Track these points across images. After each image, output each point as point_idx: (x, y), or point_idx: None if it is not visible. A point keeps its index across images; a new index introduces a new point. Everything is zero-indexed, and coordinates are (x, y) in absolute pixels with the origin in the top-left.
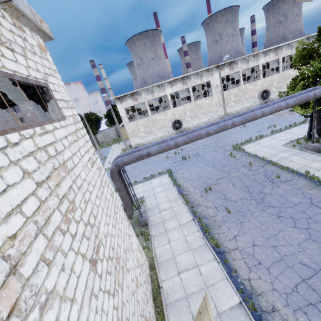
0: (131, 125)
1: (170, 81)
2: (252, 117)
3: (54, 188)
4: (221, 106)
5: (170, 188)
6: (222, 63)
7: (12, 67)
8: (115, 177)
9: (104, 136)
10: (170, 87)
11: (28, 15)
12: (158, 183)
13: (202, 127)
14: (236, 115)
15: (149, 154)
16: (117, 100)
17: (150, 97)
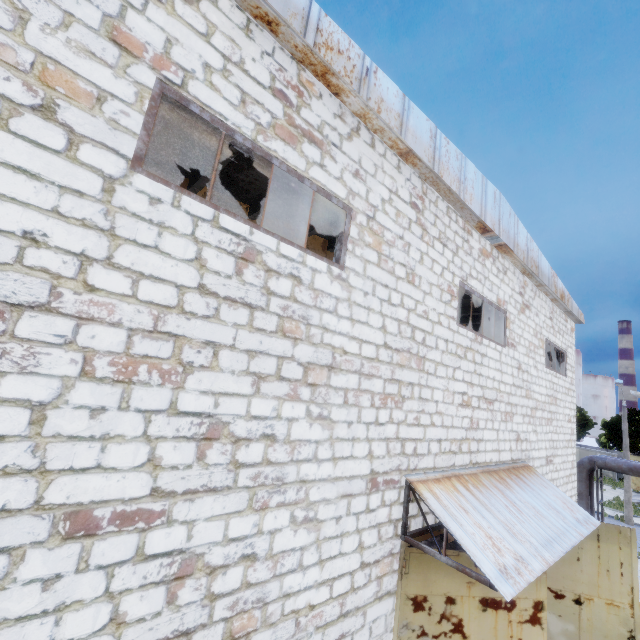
0: None
1: None
2: None
3: (549, 403)
4: None
5: None
6: None
7: (557, 342)
8: (580, 474)
9: (580, 457)
10: None
11: (575, 315)
12: None
13: None
14: None
15: None
16: None
17: None
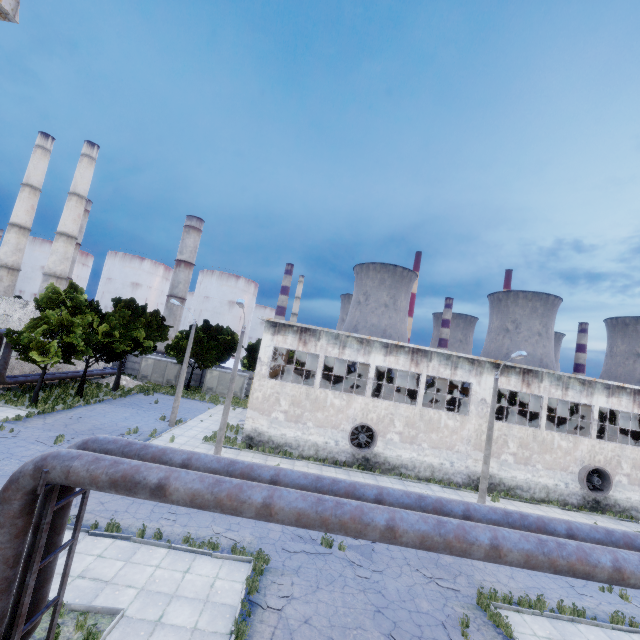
0: (268, 383)
1: (388, 342)
2: (572, 560)
3: None
4: (480, 449)
5: (215, 637)
6: (509, 363)
7: None
8: (5, 506)
9: (219, 379)
10: (383, 354)
11: None
12: (202, 586)
13: (388, 491)
14: (513, 515)
15: (163, 490)
16: (270, 325)
17: (335, 352)
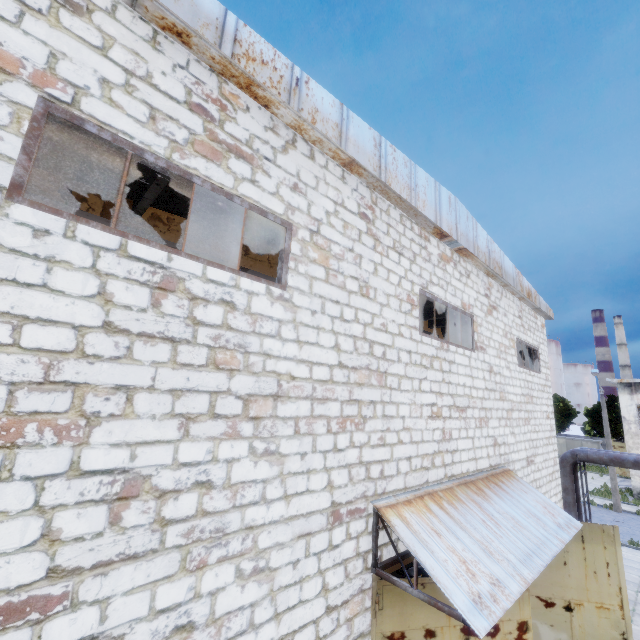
0: None
1: None
2: None
3: (525, 402)
4: None
5: None
6: None
7: (528, 340)
8: (564, 469)
9: (567, 447)
10: None
11: (544, 311)
12: None
13: None
14: None
15: (638, 463)
16: (622, 385)
17: None
